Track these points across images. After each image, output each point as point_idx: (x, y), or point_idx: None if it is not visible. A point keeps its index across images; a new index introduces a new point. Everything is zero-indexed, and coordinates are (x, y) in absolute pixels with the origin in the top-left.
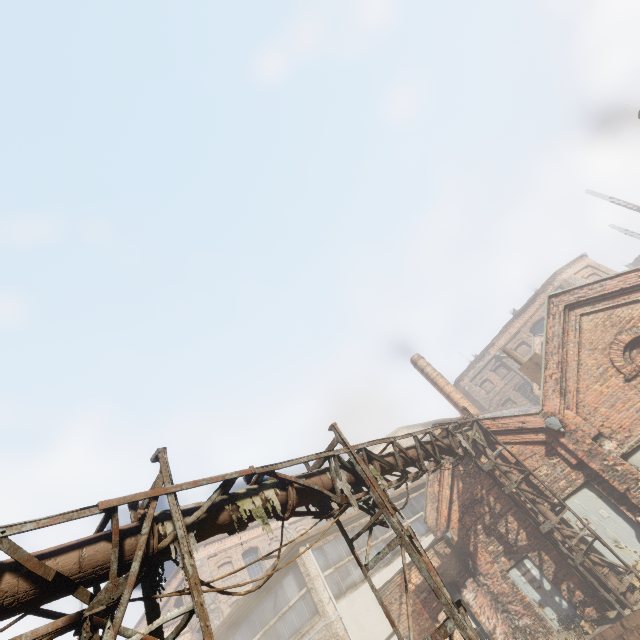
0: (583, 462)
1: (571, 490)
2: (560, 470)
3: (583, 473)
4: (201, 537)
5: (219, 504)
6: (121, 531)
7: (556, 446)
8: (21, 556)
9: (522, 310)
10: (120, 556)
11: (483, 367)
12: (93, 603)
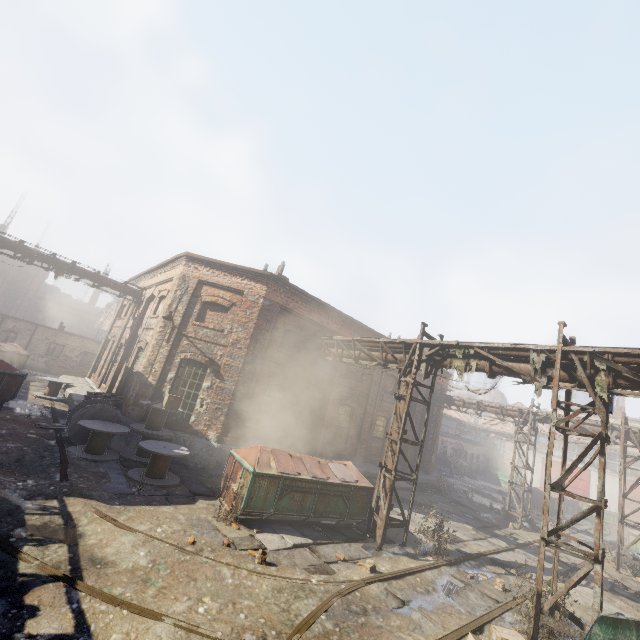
0: None
1: None
2: None
3: None
4: (542, 422)
5: (548, 418)
6: (522, 412)
7: None
8: (503, 409)
9: None
10: (521, 417)
11: None
12: (515, 422)
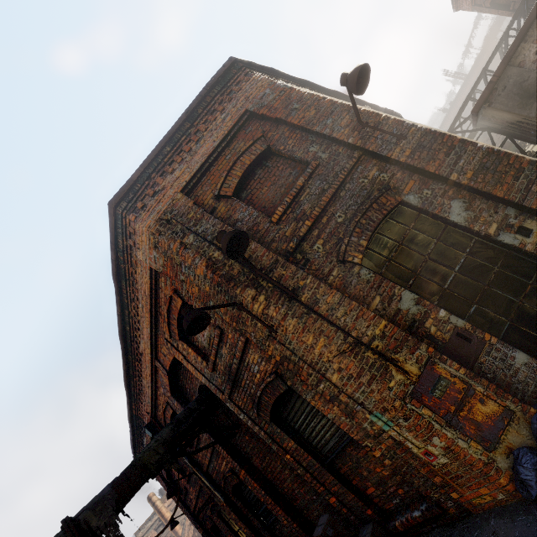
0: None
1: None
2: None
3: None
4: None
5: None
6: None
7: None
8: None
9: None
10: None
11: (150, 526)
12: None
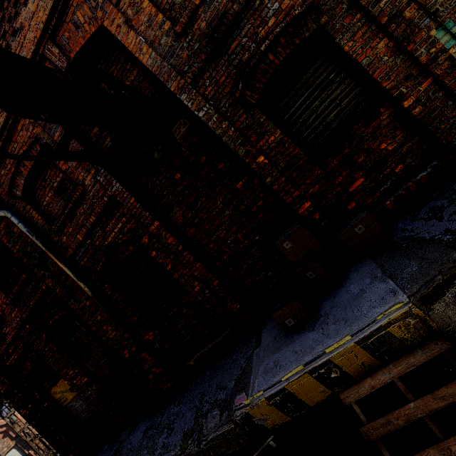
0: (18, 435)
1: (8, 451)
2: (6, 443)
3: (16, 440)
4: None
5: None
6: None
7: (10, 431)
8: None
9: None
10: None
11: None
12: None
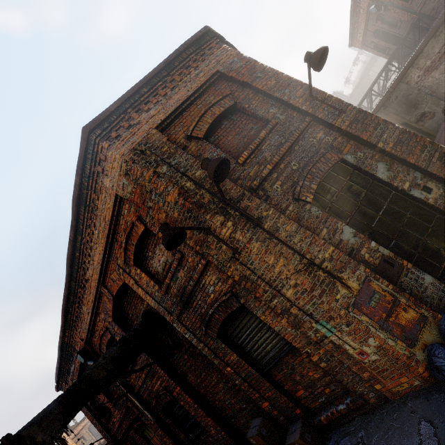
0: None
1: None
2: None
3: None
4: None
5: None
6: None
7: None
8: None
9: None
10: None
11: None
12: None
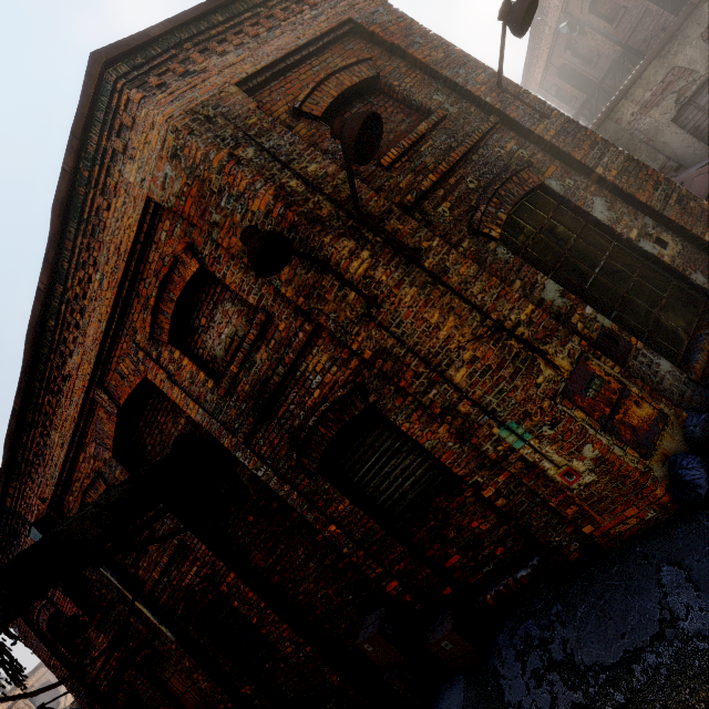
0: None
1: None
2: None
3: None
4: None
5: None
6: None
7: None
8: None
9: (33, 671)
10: None
11: None
12: None
